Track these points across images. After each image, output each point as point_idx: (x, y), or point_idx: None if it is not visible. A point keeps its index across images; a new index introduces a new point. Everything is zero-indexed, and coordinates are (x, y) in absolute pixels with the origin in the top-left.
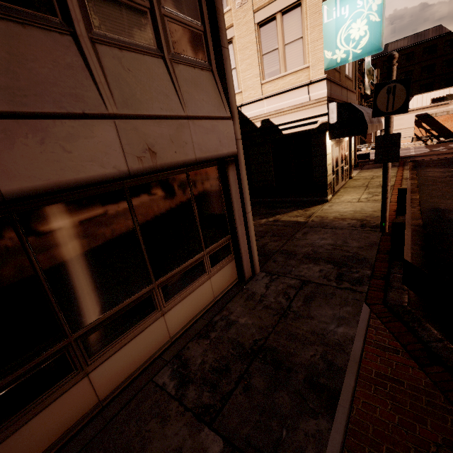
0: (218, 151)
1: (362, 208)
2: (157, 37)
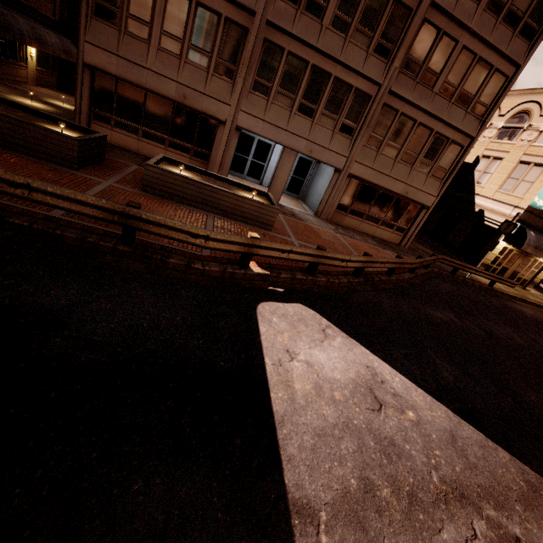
0: (424, 202)
1: (482, 279)
2: (429, 171)
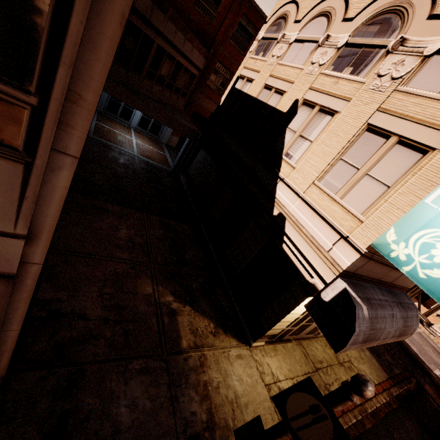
0: None
1: (249, 404)
2: None
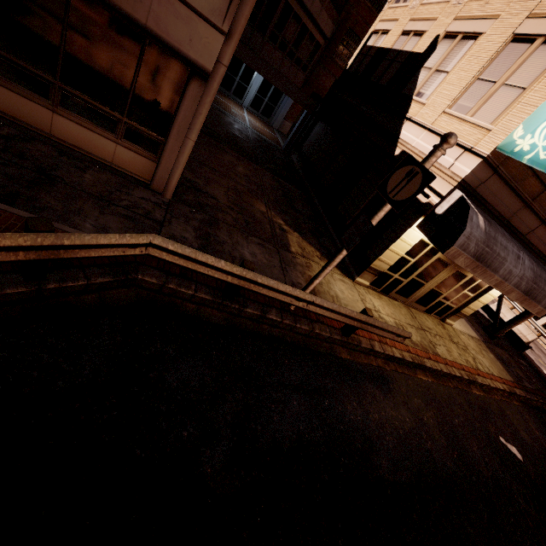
0: (182, 46)
1: (349, 306)
2: None
